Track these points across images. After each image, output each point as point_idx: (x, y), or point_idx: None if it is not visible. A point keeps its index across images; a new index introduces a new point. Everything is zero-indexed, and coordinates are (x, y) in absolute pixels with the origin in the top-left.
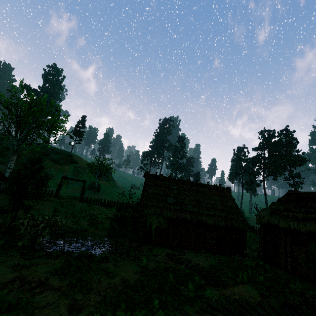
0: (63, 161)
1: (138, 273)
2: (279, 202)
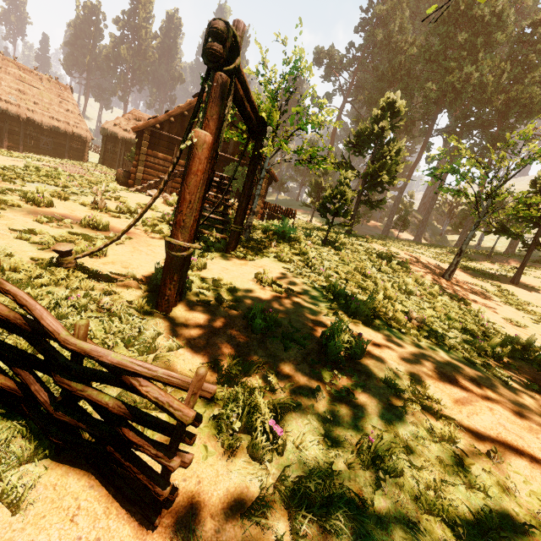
0: None
1: None
2: (124, 118)
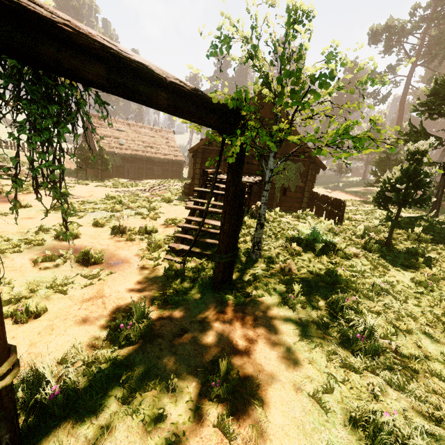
0: None
1: None
2: None
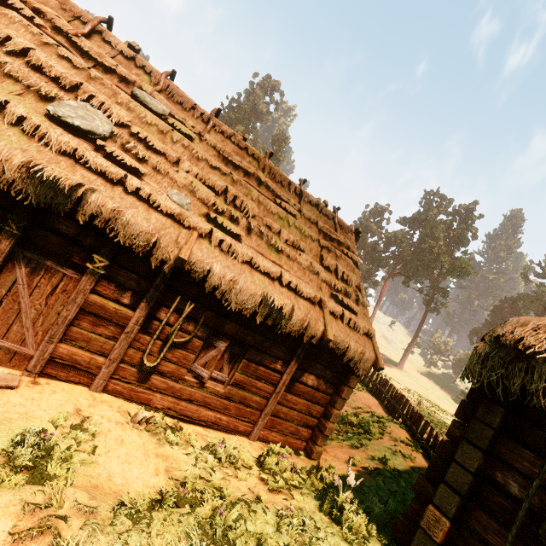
0: None
1: None
2: None
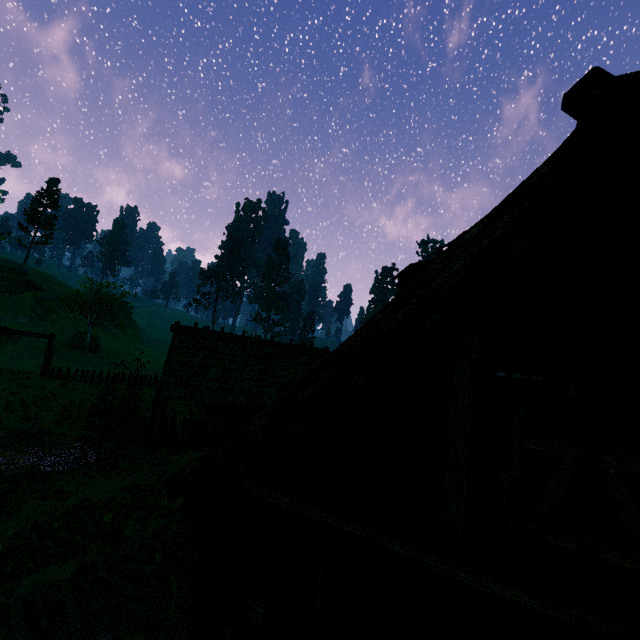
0: (4, 284)
1: (115, 490)
2: None
